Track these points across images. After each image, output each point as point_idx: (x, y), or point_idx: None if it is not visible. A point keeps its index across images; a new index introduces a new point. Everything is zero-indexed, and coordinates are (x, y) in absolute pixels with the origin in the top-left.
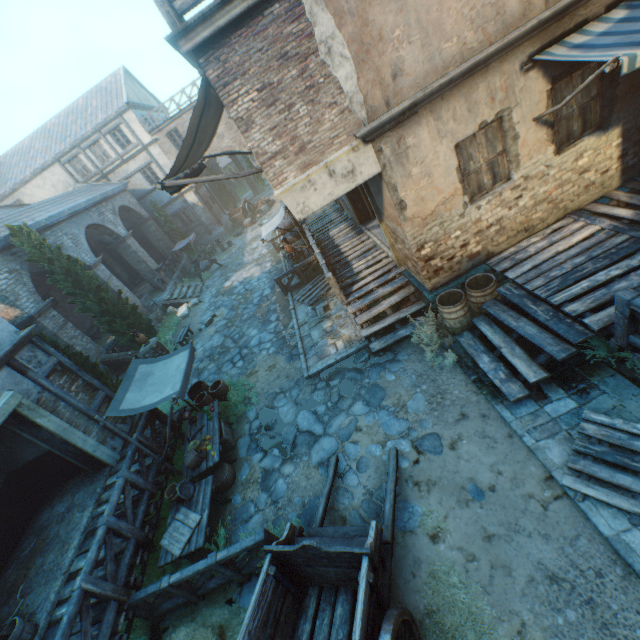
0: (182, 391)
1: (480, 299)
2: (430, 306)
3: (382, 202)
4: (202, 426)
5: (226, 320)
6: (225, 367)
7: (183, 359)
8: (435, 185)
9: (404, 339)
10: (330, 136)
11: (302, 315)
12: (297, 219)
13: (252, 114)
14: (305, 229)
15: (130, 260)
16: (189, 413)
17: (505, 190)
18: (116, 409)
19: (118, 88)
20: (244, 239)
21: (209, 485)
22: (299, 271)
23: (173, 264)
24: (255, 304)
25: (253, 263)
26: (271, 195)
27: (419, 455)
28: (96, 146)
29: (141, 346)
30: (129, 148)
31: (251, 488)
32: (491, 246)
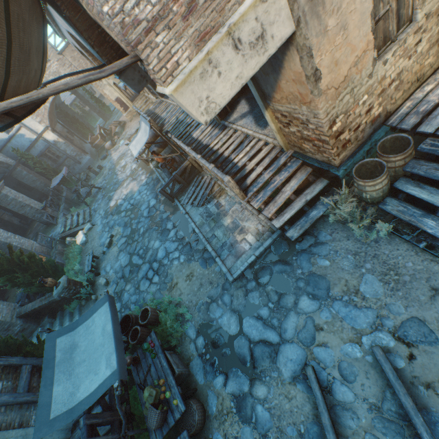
0: (121, 365)
1: (399, 162)
2: (343, 182)
3: (276, 82)
4: (149, 367)
5: (124, 238)
6: (142, 285)
7: (105, 317)
8: (349, 41)
9: (317, 219)
10: None
11: (197, 217)
12: (202, 123)
13: None
14: (172, 137)
15: (12, 207)
16: (130, 358)
17: (409, 35)
18: (45, 422)
19: None
20: (111, 160)
21: None
22: (178, 177)
23: (56, 198)
24: (146, 216)
25: (128, 179)
26: (120, 118)
27: (410, 348)
28: None
29: (53, 287)
30: None
31: (228, 421)
32: (389, 105)
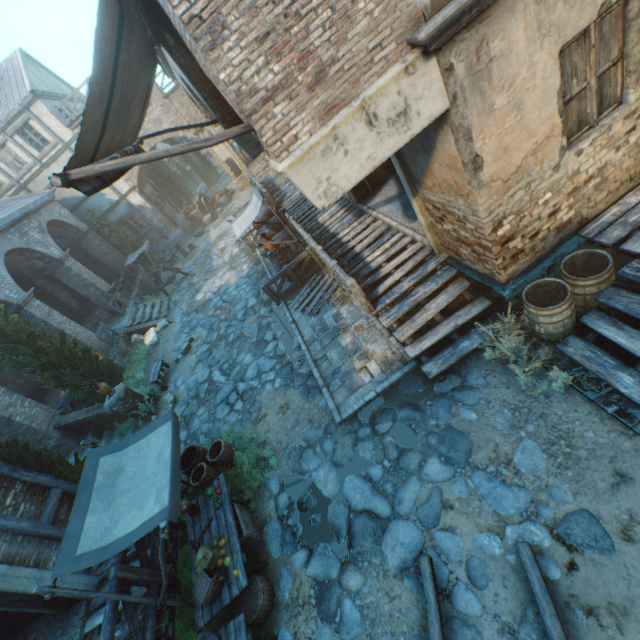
0: (173, 503)
1: (591, 289)
2: (509, 306)
3: (427, 165)
4: (209, 520)
5: (207, 344)
6: (220, 411)
7: (165, 440)
8: (525, 123)
9: (469, 353)
10: (367, 46)
11: (307, 329)
12: (319, 208)
13: (219, 6)
14: (290, 219)
15: (74, 285)
16: (187, 503)
17: (616, 121)
18: (70, 557)
19: (17, 75)
20: (208, 239)
21: (242, 635)
22: (290, 273)
23: (129, 280)
24: (240, 320)
25: (225, 267)
26: (228, 184)
27: (571, 553)
28: (3, 151)
29: (105, 396)
30: (47, 149)
31: (303, 615)
32: (586, 209)
